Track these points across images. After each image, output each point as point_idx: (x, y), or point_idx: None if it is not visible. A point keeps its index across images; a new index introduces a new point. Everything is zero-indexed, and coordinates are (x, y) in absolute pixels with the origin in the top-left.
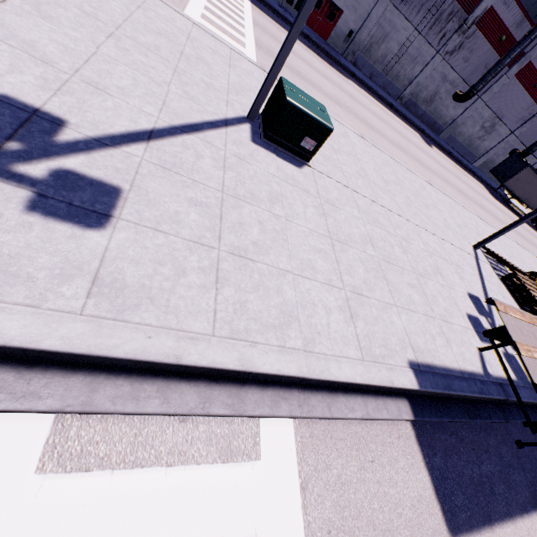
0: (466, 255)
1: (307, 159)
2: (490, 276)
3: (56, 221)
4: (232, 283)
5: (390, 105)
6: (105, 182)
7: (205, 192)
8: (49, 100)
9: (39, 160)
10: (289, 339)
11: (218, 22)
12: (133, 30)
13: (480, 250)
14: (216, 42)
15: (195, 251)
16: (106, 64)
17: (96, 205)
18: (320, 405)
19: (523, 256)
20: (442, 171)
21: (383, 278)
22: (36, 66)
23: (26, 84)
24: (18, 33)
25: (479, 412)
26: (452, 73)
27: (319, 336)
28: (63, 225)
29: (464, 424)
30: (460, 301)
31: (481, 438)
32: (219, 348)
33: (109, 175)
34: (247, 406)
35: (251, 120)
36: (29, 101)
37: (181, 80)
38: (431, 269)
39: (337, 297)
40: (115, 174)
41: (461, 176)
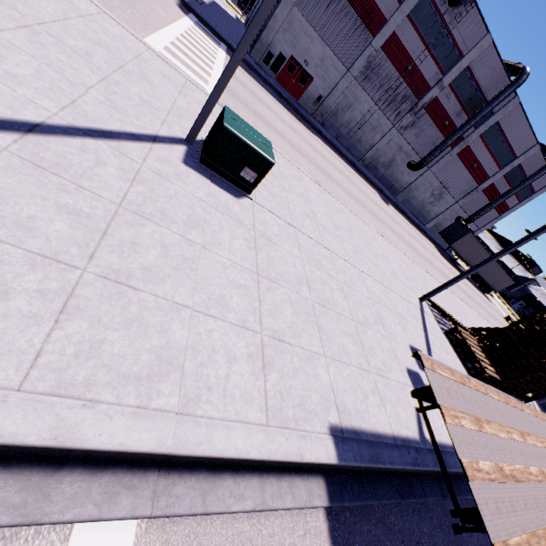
0: (412, 306)
1: (248, 190)
2: (434, 329)
3: None
4: (88, 314)
5: (353, 164)
6: None
7: (91, 201)
8: None
9: None
10: (158, 396)
11: (183, 57)
12: (63, 32)
13: (426, 303)
14: (171, 69)
15: (40, 268)
16: (3, 48)
17: None
18: (189, 494)
19: (466, 312)
20: (396, 227)
21: (314, 323)
22: None
23: None
24: None
25: (413, 488)
26: (406, 145)
27: (209, 391)
28: None
29: (394, 506)
30: (400, 354)
31: (413, 524)
32: (19, 410)
33: None
34: (52, 505)
35: (189, 143)
36: None
37: (109, 88)
38: (373, 318)
39: (250, 342)
40: None
41: (414, 234)
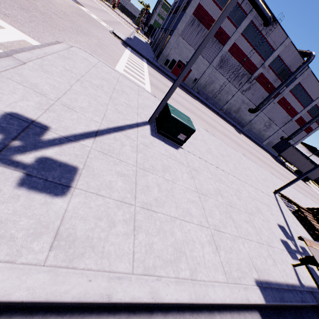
0: (271, 198)
1: (181, 144)
2: (286, 211)
3: (35, 192)
4: (143, 229)
5: (217, 113)
6: (68, 164)
7: (126, 167)
8: (41, 115)
9: (30, 152)
10: (181, 271)
11: (132, 73)
12: (90, 77)
13: (277, 194)
14: (131, 83)
15: (120, 207)
16: (75, 95)
17: (62, 179)
18: None
19: (299, 196)
20: (248, 147)
21: (230, 217)
22: (36, 96)
23: (29, 106)
24: (29, 79)
25: (303, 317)
26: (247, 99)
27: (199, 265)
28: (39, 195)
29: None
30: (274, 230)
31: None
32: (137, 284)
33: (71, 159)
34: None
35: (150, 123)
36: (30, 116)
37: (114, 102)
38: (255, 209)
39: (206, 234)
40: (75, 158)
41: (258, 150)
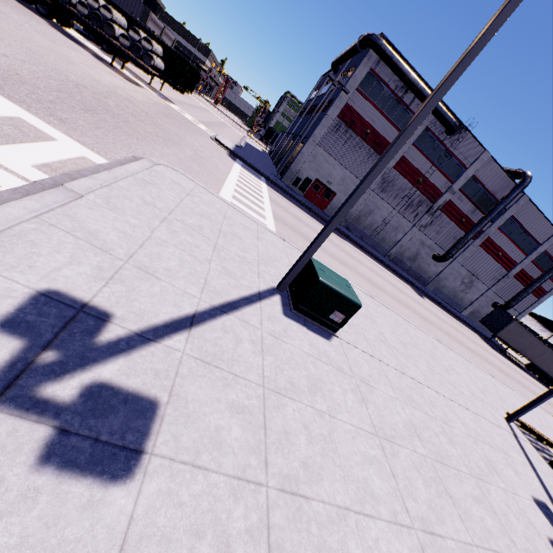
0: (505, 433)
1: (335, 329)
2: (539, 462)
3: (73, 476)
4: (287, 552)
5: (381, 261)
6: (141, 394)
7: (246, 390)
8: (100, 291)
9: (72, 373)
10: None
11: (245, 200)
12: (183, 214)
13: (513, 422)
14: (245, 218)
15: (239, 495)
16: (158, 246)
17: (128, 434)
18: None
19: (550, 422)
20: (441, 323)
21: (445, 493)
22: (95, 255)
23: (81, 275)
24: (86, 224)
25: None
26: (428, 240)
27: None
28: (80, 482)
29: None
30: (532, 516)
31: None
32: None
33: (147, 383)
34: None
35: (280, 290)
36: (80, 294)
37: (220, 255)
38: (484, 465)
39: (410, 546)
40: (153, 380)
41: (457, 327)
